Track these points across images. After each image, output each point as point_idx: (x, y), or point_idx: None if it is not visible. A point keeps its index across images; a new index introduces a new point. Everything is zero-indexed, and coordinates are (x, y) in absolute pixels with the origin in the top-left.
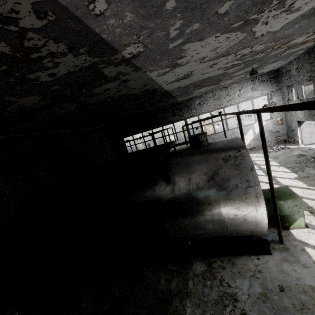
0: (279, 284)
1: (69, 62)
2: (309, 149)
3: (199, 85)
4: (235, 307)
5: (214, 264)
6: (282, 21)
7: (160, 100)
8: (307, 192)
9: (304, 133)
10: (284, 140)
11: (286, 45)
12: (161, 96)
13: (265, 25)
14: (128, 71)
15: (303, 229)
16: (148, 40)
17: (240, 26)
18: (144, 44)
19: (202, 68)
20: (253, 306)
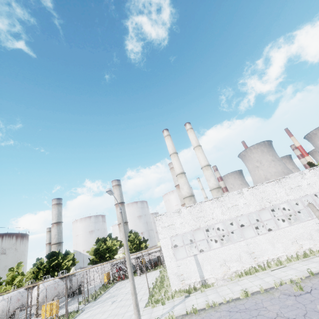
0: None
1: None
2: None
3: None
4: None
5: None
6: None
7: None
8: None
9: None
10: None
11: None
12: None
13: None
14: None
15: None
16: None
17: None
18: None
19: None
20: None
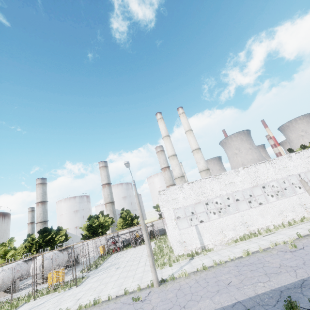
0: None
1: None
2: None
3: None
4: None
5: None
6: None
7: None
8: None
9: None
10: None
11: None
12: None
13: None
14: None
15: None
16: None
17: None
18: None
19: None
20: None
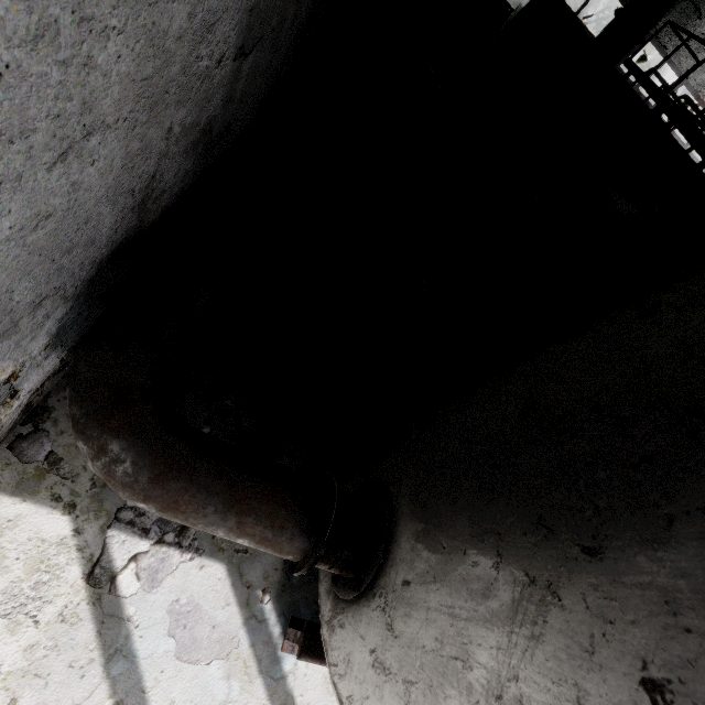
0: None
1: None
2: None
3: None
4: None
5: None
6: None
7: None
8: None
9: None
10: None
11: None
12: None
13: None
14: None
15: None
16: None
17: None
18: None
19: None
20: None
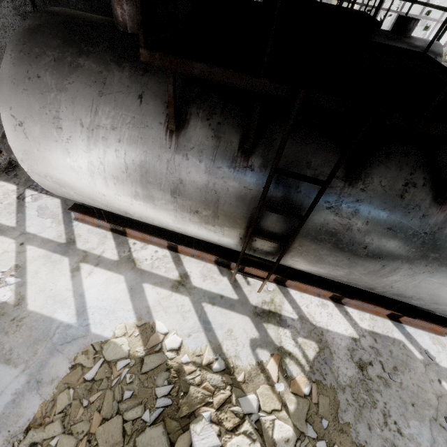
0: None
1: None
2: None
3: None
4: None
5: None
6: None
7: None
8: None
9: None
10: None
11: None
12: None
13: None
14: None
15: None
16: None
17: None
18: None
19: None
20: None
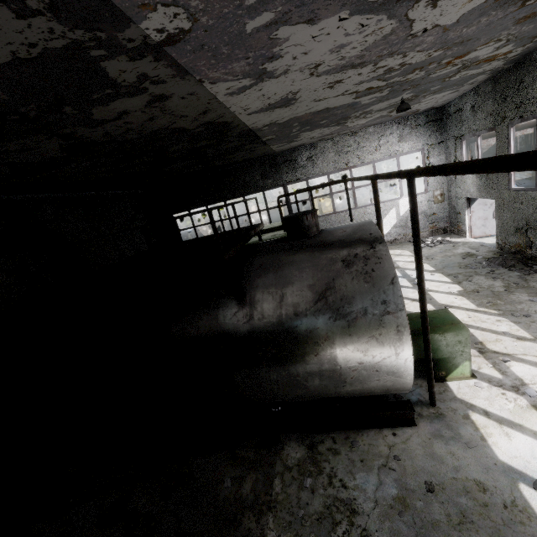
0: (427, 480)
1: (7, 30)
2: (481, 246)
3: (310, 124)
4: (352, 525)
5: (321, 446)
6: (461, 6)
7: (239, 147)
8: (476, 317)
9: (475, 219)
10: (443, 228)
11: (461, 59)
12: (240, 138)
13: (432, 8)
14: (163, 74)
15: (468, 380)
16: (197, 0)
17: (388, 1)
18: (189, 10)
19: (314, 87)
20: (383, 522)
